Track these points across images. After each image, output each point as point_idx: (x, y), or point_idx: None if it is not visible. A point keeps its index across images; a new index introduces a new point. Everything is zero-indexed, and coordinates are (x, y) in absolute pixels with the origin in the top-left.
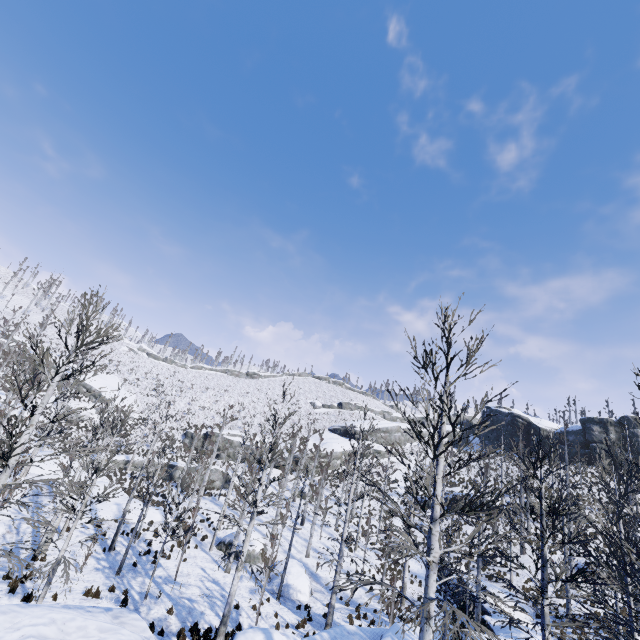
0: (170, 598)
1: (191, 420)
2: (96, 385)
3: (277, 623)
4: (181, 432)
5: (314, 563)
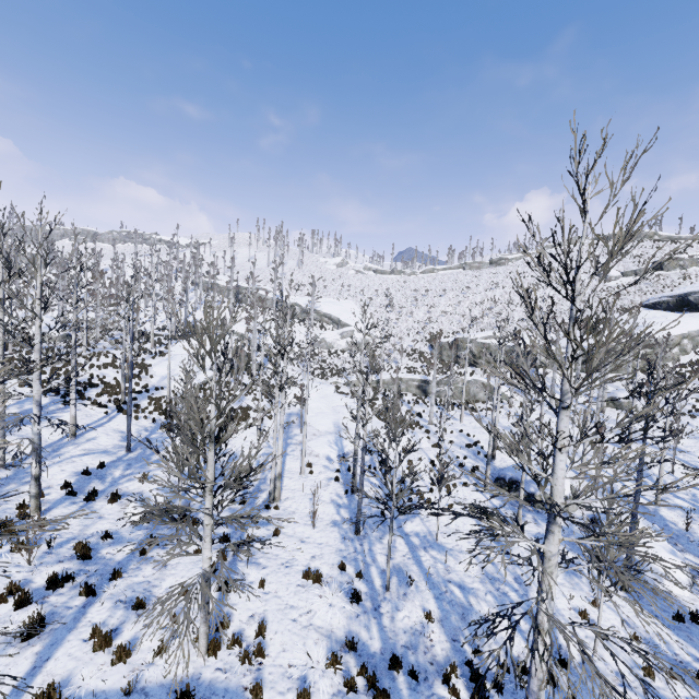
0: (430, 582)
1: (434, 329)
2: (334, 313)
3: (646, 667)
4: (426, 344)
5: (675, 517)
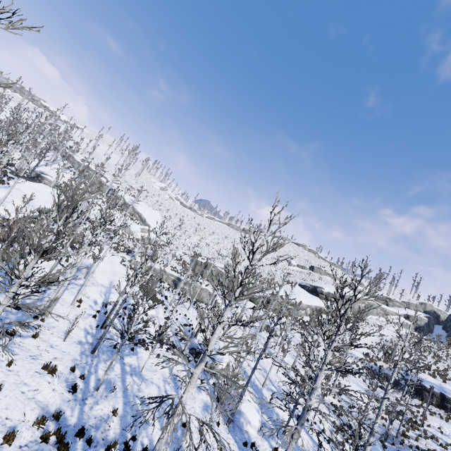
0: (125, 394)
1: (198, 251)
2: (144, 214)
3: None
4: (190, 257)
5: (268, 395)
